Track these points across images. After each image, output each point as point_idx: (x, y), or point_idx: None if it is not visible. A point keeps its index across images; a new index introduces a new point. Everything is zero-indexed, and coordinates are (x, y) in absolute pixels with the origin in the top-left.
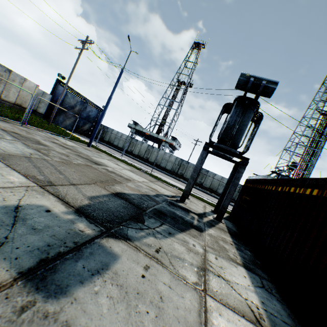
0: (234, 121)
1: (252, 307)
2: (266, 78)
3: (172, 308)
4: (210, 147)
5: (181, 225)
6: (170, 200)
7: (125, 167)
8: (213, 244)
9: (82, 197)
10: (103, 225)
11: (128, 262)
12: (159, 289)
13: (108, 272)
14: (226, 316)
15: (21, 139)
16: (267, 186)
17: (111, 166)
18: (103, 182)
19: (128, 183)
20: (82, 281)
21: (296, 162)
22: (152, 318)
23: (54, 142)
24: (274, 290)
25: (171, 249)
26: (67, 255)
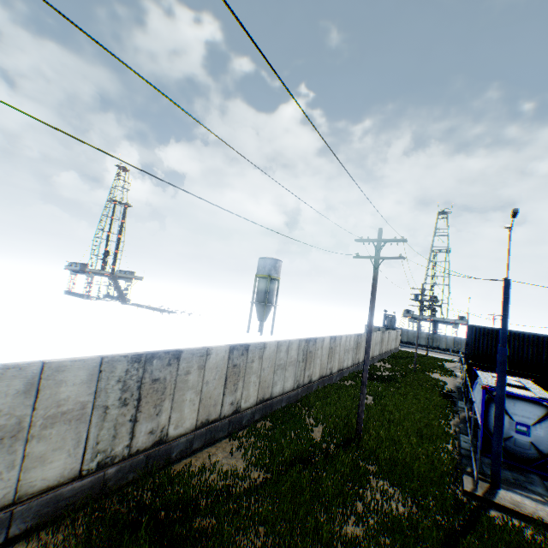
0: None
1: None
2: None
3: None
4: None
5: None
6: None
7: None
8: None
9: None
10: None
11: None
12: None
13: None
14: None
15: None
16: None
17: None
18: None
19: None
20: None
21: None
22: None
23: None
24: None
25: None
26: None
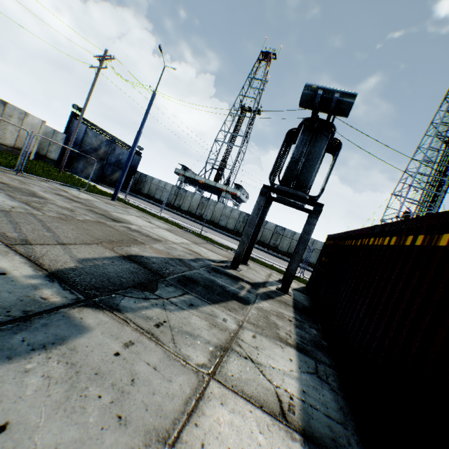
0: (300, 153)
1: (281, 397)
2: (340, 89)
3: (145, 393)
4: (269, 191)
5: (217, 296)
6: (215, 266)
7: (161, 226)
8: (258, 320)
9: (68, 259)
10: (86, 292)
11: (101, 337)
12: (135, 371)
13: (61, 348)
14: (231, 406)
15: (7, 190)
16: (348, 240)
17: (138, 224)
18: (114, 242)
19: (155, 244)
20: (11, 357)
21: (410, 211)
22: (102, 404)
23: (60, 194)
24: (331, 378)
25: (184, 323)
26: (4, 326)
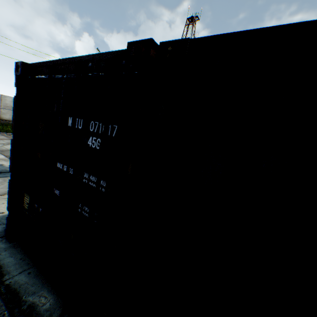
0: None
1: None
2: None
3: None
4: None
5: None
6: None
7: None
8: None
9: None
10: None
11: None
12: None
13: (5, 178)
14: None
15: None
16: None
17: None
18: None
19: None
20: None
21: None
22: (7, 186)
23: None
24: None
25: None
26: None
